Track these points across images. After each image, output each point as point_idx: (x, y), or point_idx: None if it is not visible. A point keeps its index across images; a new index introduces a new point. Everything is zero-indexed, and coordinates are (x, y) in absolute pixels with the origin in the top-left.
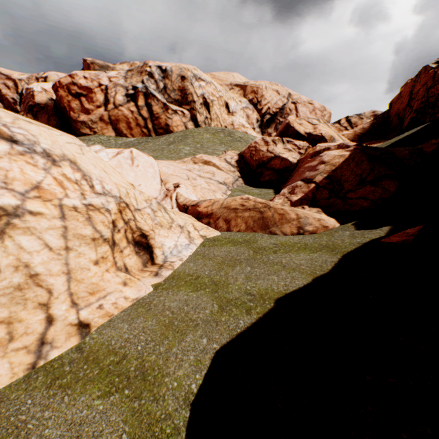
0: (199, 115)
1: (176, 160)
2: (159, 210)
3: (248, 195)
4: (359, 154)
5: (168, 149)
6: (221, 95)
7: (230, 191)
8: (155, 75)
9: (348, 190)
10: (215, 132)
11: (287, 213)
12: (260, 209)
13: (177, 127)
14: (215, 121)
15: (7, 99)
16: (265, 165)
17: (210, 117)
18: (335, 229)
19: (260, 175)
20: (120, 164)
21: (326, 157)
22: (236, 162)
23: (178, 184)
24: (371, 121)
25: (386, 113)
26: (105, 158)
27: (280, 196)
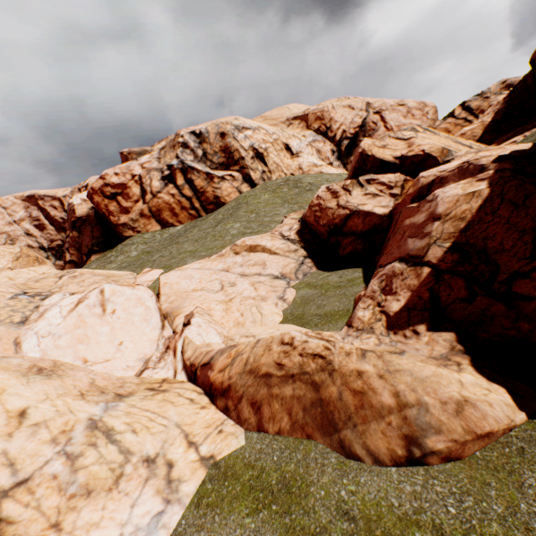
0: (252, 172)
1: (211, 256)
2: (90, 447)
3: (319, 291)
4: (514, 181)
5: (213, 233)
6: (275, 137)
7: (290, 290)
8: (190, 143)
9: (513, 272)
10: (275, 188)
11: (371, 390)
12: (312, 376)
13: (229, 196)
14: (275, 172)
15: (56, 220)
16: (340, 230)
17: (268, 170)
18: (518, 437)
19: (337, 247)
20: (82, 320)
21: (440, 204)
22: (297, 233)
23: (189, 318)
24: (505, 97)
25: (529, 77)
26: (56, 319)
27: (366, 300)
